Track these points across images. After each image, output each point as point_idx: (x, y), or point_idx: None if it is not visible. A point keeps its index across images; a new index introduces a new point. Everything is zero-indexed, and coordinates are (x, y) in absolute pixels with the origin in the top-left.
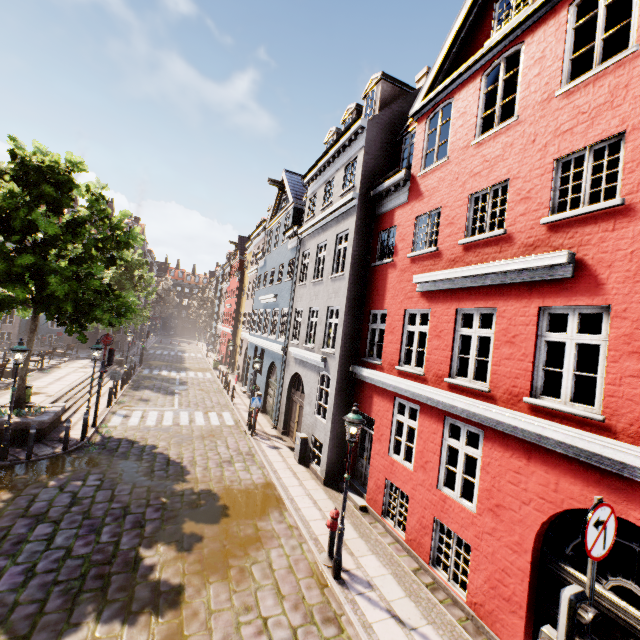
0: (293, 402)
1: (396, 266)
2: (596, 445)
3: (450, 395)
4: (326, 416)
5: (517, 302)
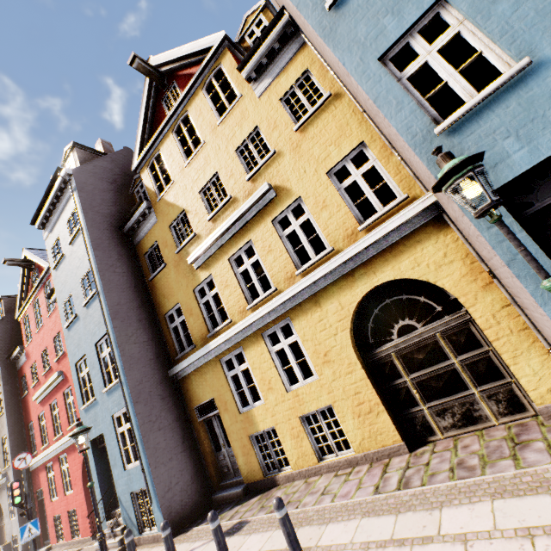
0: (2, 528)
1: (31, 394)
2: None
3: (53, 446)
4: (15, 512)
5: (59, 393)
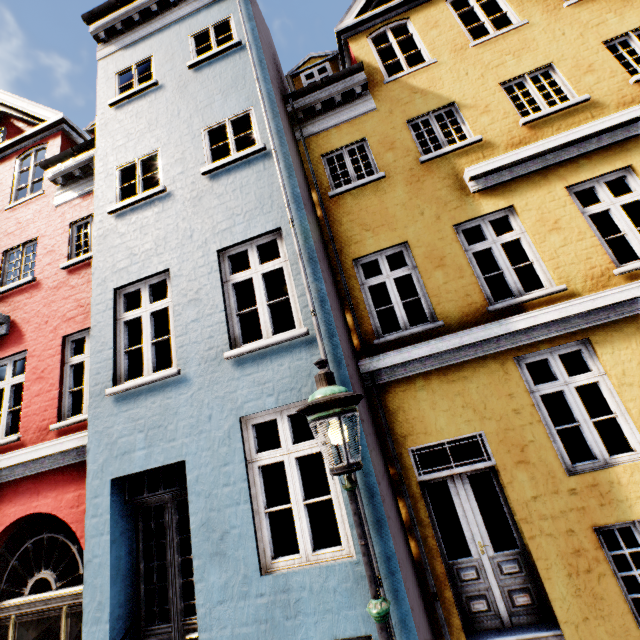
0: None
1: None
2: (5, 460)
3: None
4: None
5: None
